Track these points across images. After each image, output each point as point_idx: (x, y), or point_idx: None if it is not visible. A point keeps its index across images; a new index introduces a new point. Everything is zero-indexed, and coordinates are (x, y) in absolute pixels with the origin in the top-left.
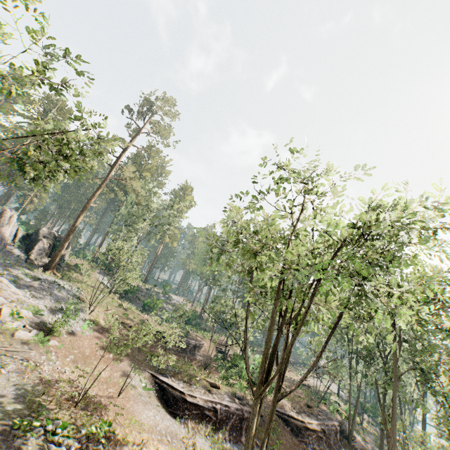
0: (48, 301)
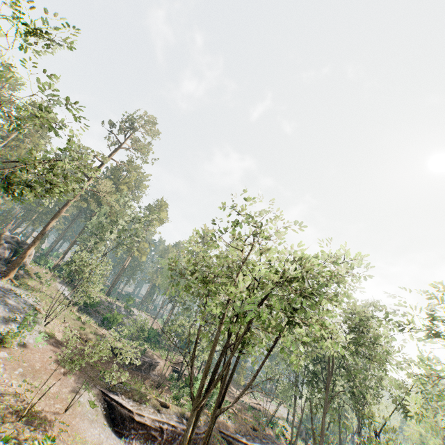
0: (2, 310)
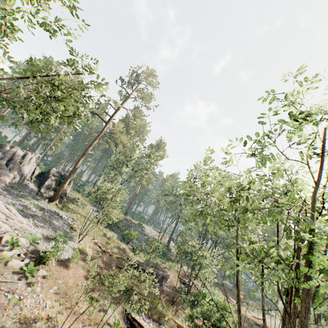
0: (46, 229)
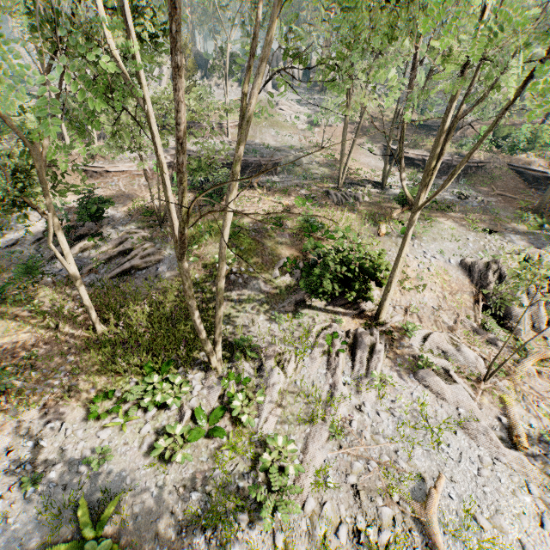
0: (317, 110)
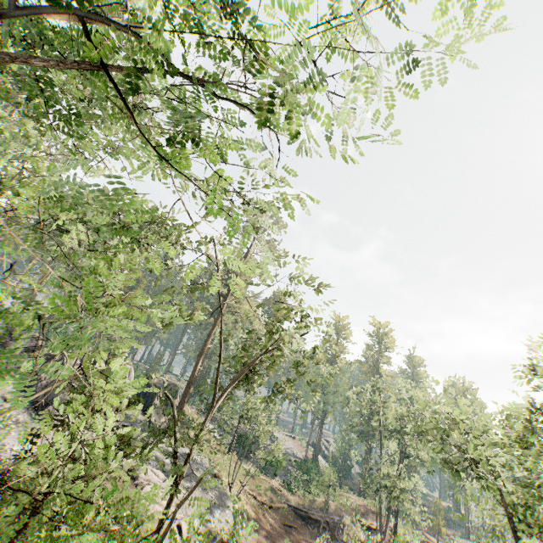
0: (197, 491)
